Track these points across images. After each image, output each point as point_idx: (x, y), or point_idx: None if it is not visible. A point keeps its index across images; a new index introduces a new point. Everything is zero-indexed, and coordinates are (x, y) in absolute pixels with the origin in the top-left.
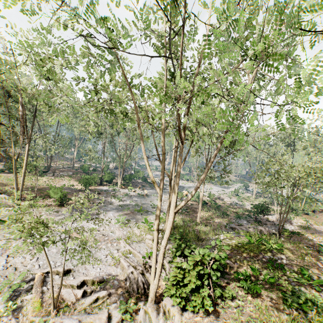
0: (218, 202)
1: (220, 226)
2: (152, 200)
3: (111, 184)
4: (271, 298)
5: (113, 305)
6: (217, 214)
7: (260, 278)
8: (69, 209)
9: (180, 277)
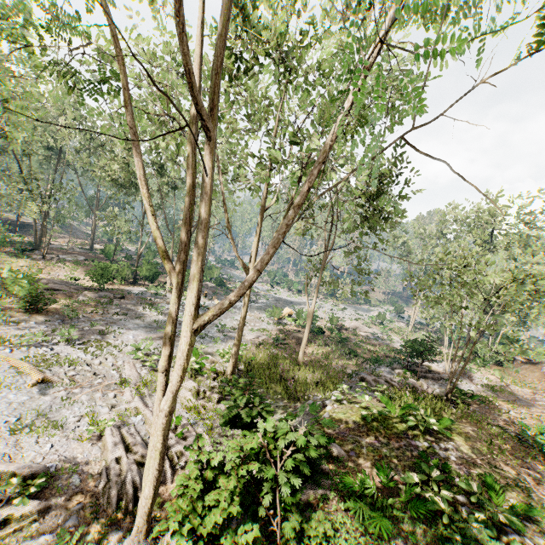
0: (346, 332)
1: (340, 375)
2: (224, 318)
3: (155, 284)
4: (415, 543)
5: (42, 537)
6: (339, 353)
7: (396, 492)
8: (47, 319)
9: (197, 489)
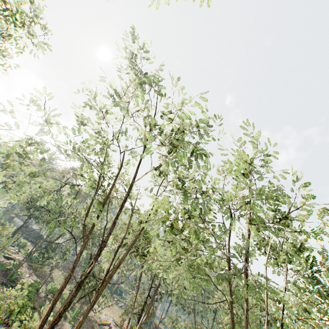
0: None
1: None
2: None
3: None
4: None
5: None
6: None
7: None
8: None
9: None
